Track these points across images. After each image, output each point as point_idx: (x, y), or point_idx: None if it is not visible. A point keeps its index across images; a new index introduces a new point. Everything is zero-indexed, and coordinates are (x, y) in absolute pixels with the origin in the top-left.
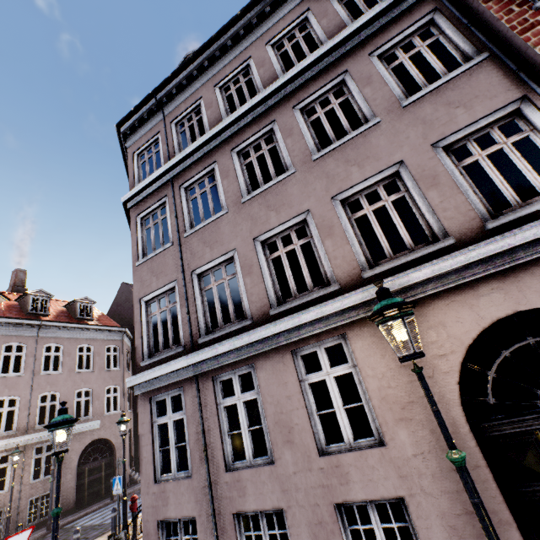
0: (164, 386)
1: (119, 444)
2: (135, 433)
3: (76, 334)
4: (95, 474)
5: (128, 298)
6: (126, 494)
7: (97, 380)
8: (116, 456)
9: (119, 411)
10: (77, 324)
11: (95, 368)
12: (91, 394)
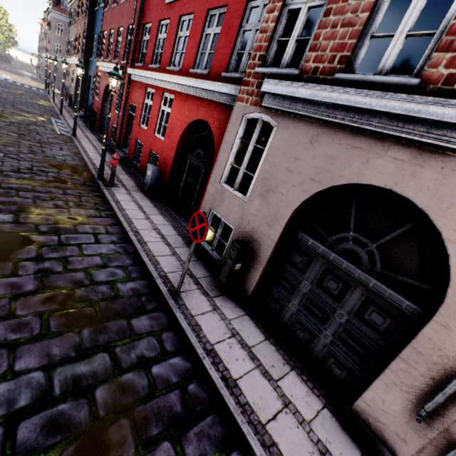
0: None
1: None
2: None
3: None
4: None
5: None
6: None
7: None
8: None
9: None
10: None
11: None
12: None
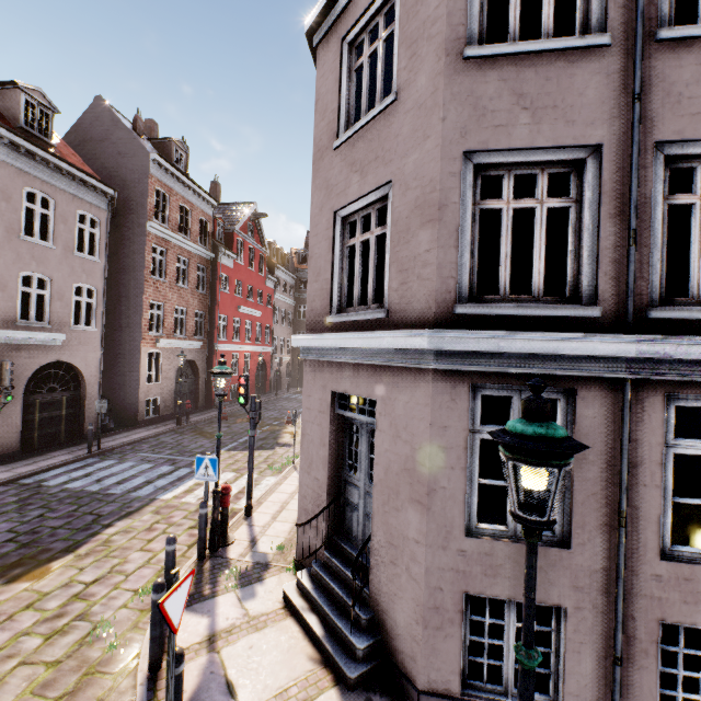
0: (521, 374)
1: (91, 376)
2: (105, 364)
3: (21, 161)
4: (51, 411)
5: (111, 134)
6: (111, 449)
7: (60, 266)
8: (86, 393)
9: (93, 328)
10: (24, 140)
11: (57, 243)
12: (48, 287)
